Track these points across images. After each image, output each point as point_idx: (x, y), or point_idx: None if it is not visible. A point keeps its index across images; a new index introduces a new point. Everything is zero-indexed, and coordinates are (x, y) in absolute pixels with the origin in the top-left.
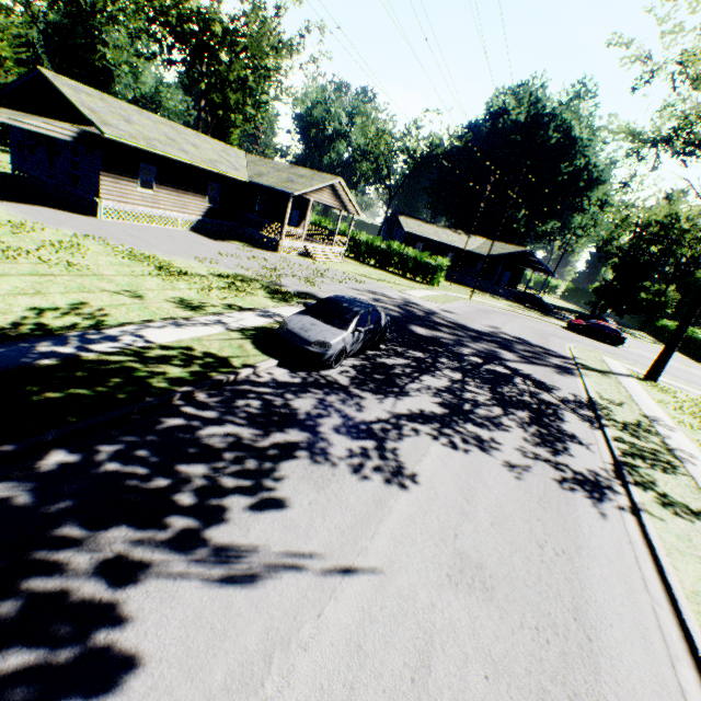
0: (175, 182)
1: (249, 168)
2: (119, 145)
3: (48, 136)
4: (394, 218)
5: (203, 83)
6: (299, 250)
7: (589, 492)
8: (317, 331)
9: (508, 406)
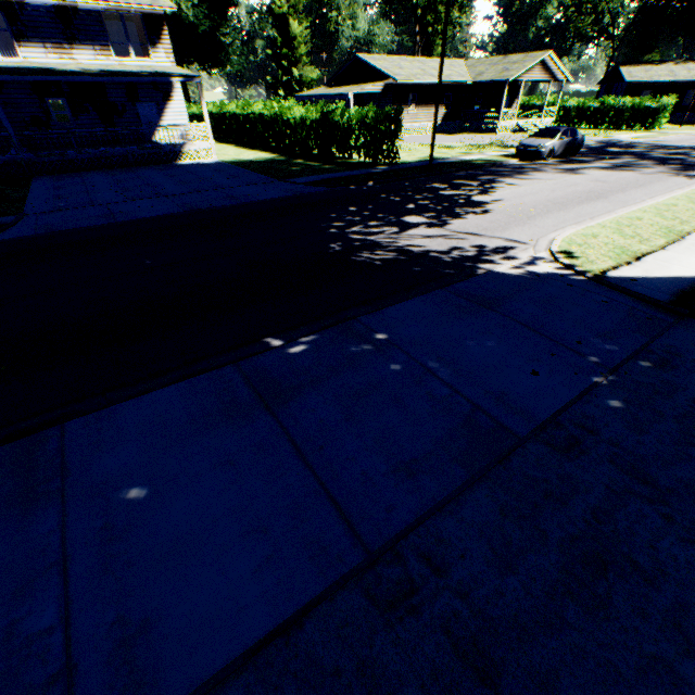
0: (426, 101)
1: (469, 72)
2: (400, 86)
3: (358, 96)
4: (614, 73)
5: (418, 11)
6: (510, 130)
7: (690, 178)
8: (537, 142)
9: (664, 165)
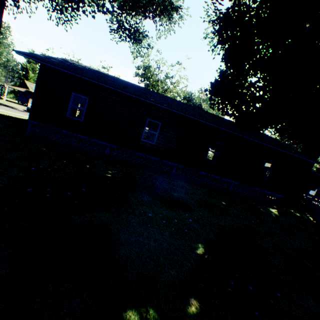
0: None
1: None
2: None
3: (25, 93)
4: None
5: None
6: None
7: None
8: None
9: None
